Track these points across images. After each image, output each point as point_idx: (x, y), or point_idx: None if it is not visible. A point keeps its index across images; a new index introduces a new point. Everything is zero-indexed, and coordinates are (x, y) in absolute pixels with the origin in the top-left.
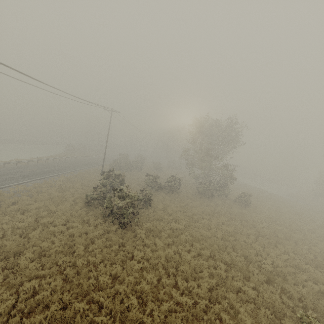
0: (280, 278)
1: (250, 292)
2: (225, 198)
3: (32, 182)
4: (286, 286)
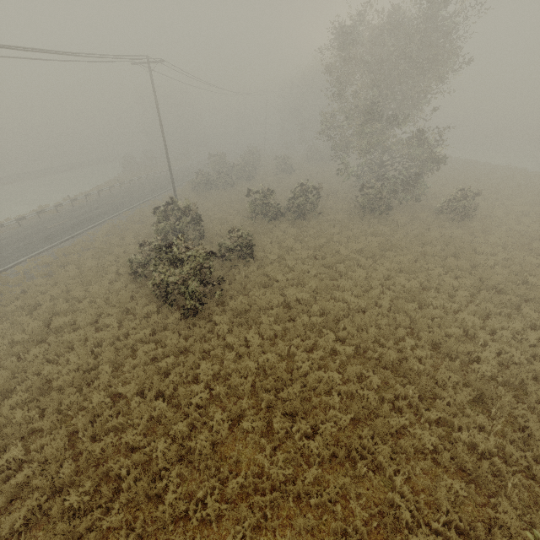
0: (509, 398)
1: (425, 439)
2: (419, 208)
3: (58, 247)
4: (520, 412)
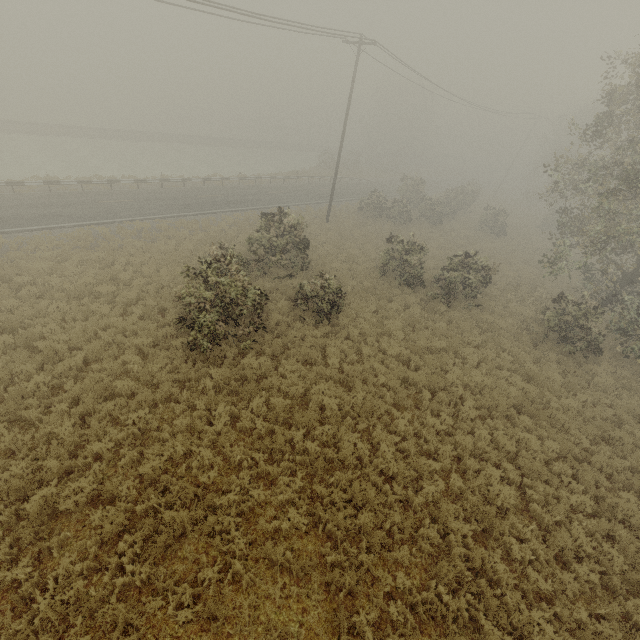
0: None
1: None
2: None
3: (188, 218)
4: None
